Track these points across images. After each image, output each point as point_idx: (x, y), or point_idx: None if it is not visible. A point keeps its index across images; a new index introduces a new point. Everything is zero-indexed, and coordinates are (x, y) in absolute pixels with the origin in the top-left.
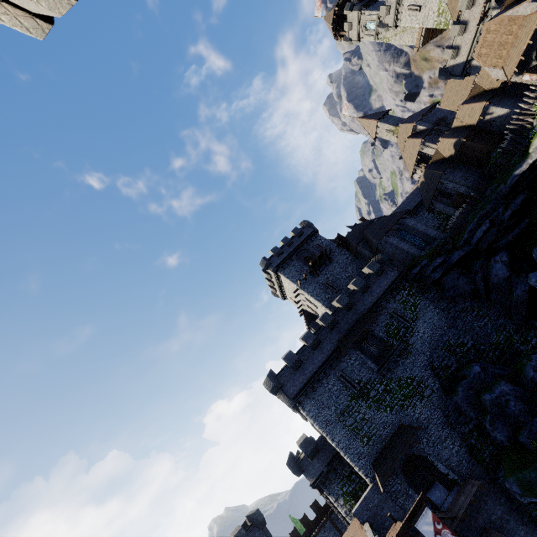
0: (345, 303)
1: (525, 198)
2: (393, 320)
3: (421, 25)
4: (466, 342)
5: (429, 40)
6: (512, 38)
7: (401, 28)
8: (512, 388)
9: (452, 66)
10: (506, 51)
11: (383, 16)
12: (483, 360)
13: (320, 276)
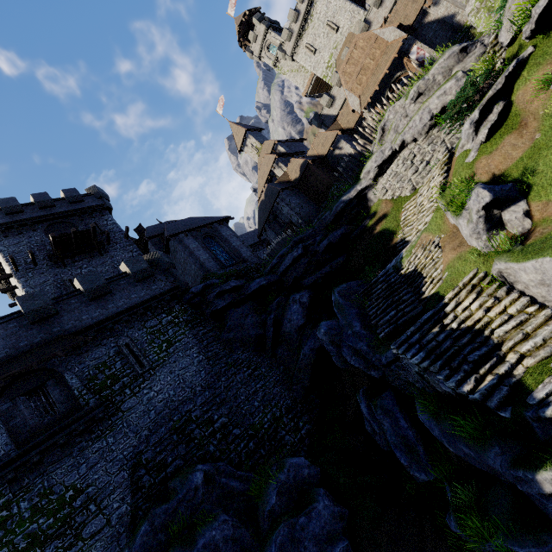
0: (35, 305)
1: (345, 232)
2: (117, 359)
3: (313, 69)
4: (215, 419)
5: (316, 92)
6: (374, 63)
7: (297, 66)
8: (230, 535)
9: (326, 115)
10: (366, 78)
11: (285, 41)
12: (227, 456)
13: (69, 267)
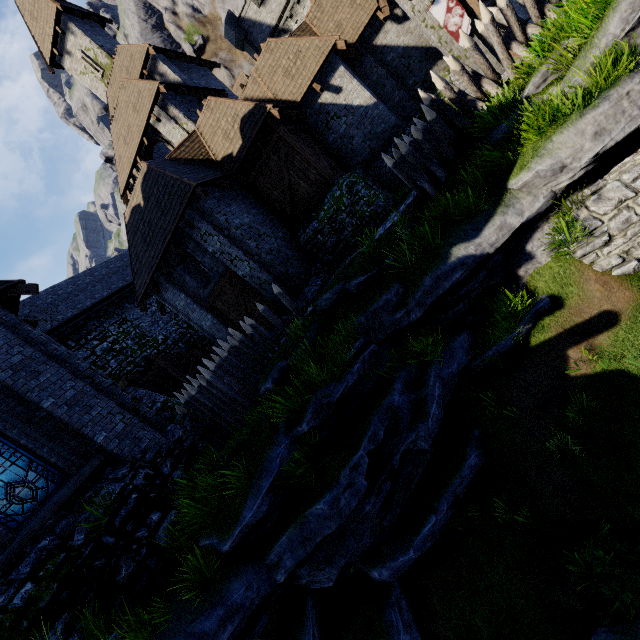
0: None
1: (467, 362)
2: None
3: None
4: None
5: None
6: None
7: None
8: None
9: (252, 22)
10: None
11: None
12: None
13: None
